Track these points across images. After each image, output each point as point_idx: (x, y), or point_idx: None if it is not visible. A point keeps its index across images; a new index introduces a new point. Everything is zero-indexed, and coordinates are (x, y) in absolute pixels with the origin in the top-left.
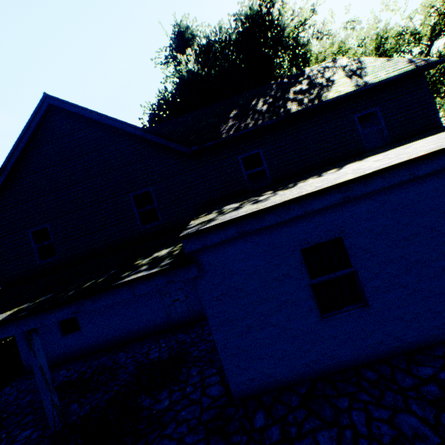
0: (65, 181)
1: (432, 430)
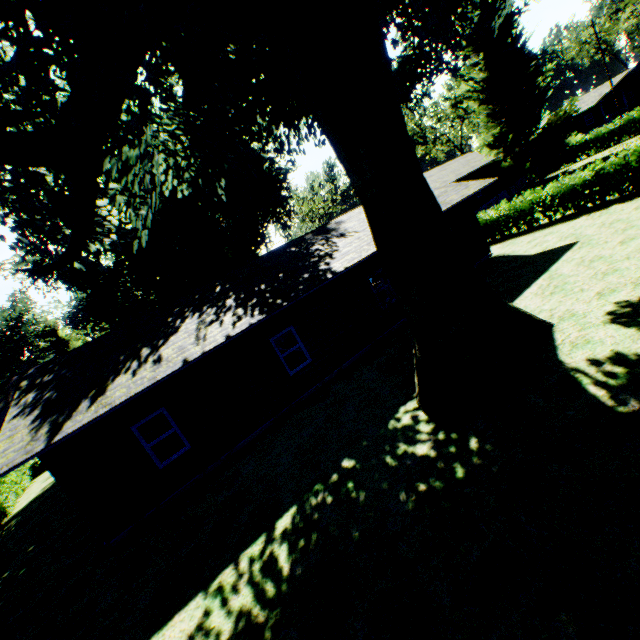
0: None
1: None
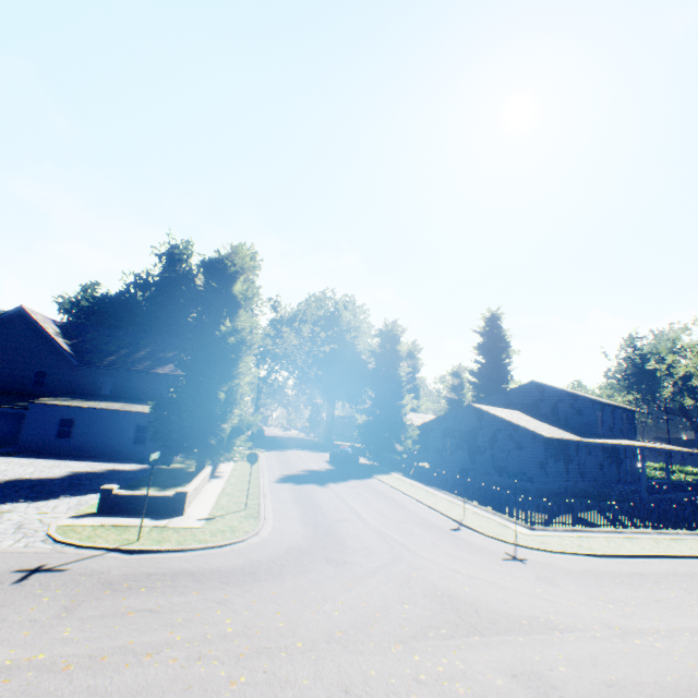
0: (5, 347)
1: (50, 456)
